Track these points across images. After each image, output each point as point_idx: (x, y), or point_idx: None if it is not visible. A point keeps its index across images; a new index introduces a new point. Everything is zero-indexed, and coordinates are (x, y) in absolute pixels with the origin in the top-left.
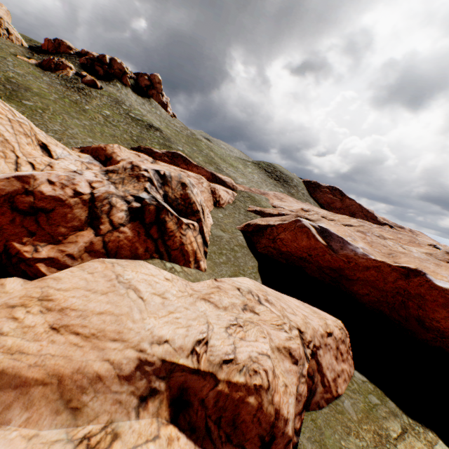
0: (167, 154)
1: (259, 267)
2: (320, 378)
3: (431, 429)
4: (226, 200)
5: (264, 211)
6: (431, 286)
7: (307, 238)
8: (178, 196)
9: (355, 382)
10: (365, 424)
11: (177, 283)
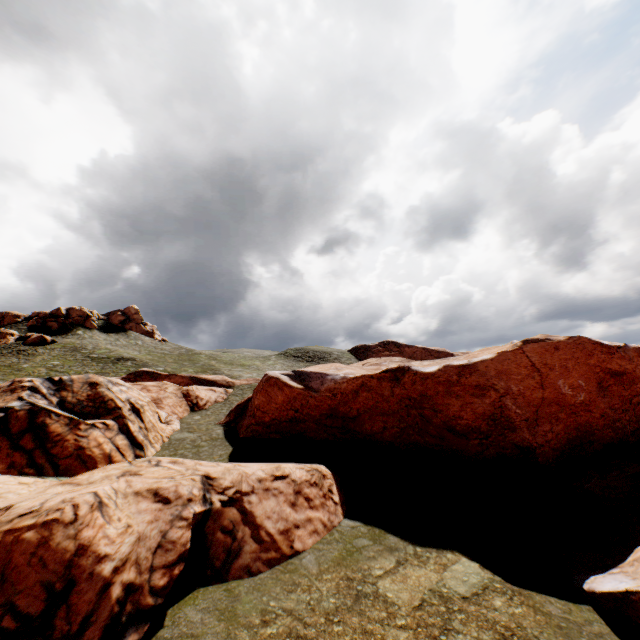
0: (129, 377)
1: (233, 452)
2: (250, 532)
3: (455, 549)
4: (210, 399)
5: None
6: (422, 377)
7: (280, 390)
8: (84, 398)
9: (338, 532)
10: (331, 572)
11: (39, 485)
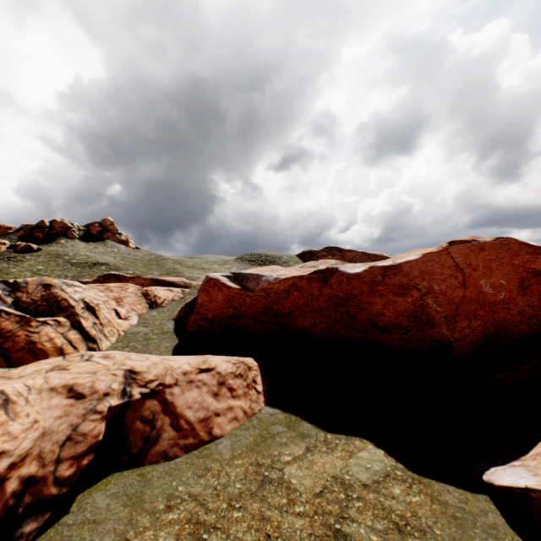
0: (99, 279)
1: (178, 345)
2: (170, 421)
3: (363, 436)
4: (167, 298)
5: None
6: (349, 278)
7: (220, 290)
8: (38, 298)
9: (257, 418)
10: (243, 458)
11: None
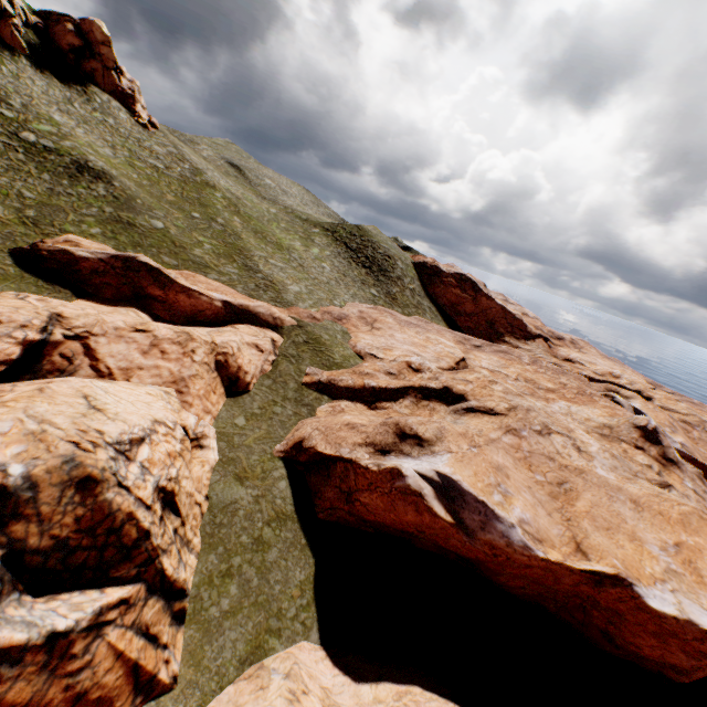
0: (112, 263)
1: (318, 579)
2: None
3: None
4: (255, 370)
5: (337, 383)
6: (640, 606)
7: (416, 512)
8: (67, 530)
9: None
10: None
11: None
